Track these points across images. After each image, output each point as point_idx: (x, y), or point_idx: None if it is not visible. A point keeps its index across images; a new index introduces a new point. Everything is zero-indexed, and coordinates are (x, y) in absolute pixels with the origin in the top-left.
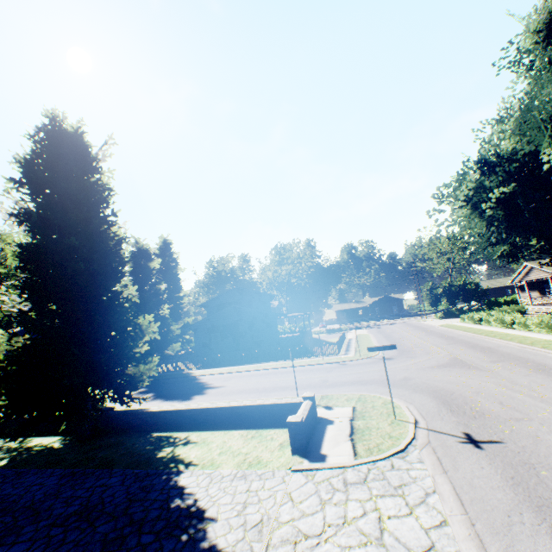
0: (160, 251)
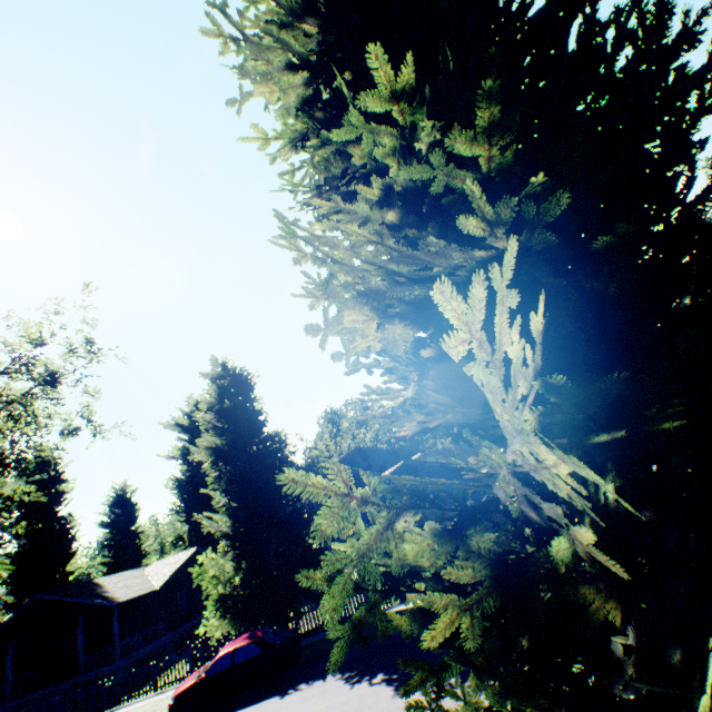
0: (191, 420)
